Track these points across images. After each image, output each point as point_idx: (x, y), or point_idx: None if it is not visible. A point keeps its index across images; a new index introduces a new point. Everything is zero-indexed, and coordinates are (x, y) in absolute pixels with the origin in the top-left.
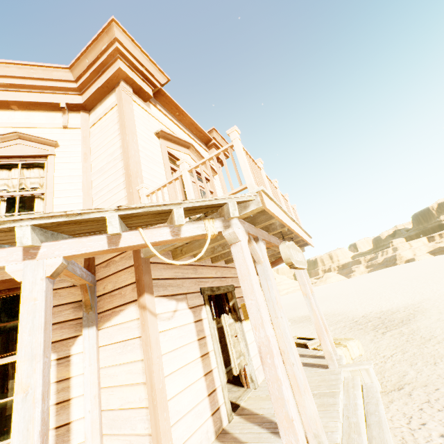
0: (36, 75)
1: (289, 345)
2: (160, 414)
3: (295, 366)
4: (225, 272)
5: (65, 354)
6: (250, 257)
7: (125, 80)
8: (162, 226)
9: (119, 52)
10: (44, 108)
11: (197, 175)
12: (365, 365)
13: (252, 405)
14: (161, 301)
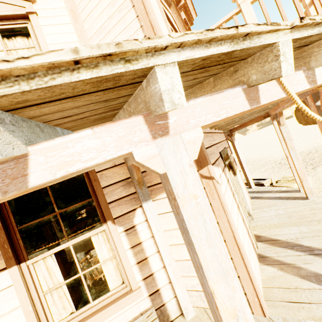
0: None
1: None
2: (247, 263)
3: None
4: (220, 137)
5: (130, 226)
6: None
7: None
8: (295, 70)
9: None
10: None
11: None
12: None
13: (264, 233)
14: (214, 169)
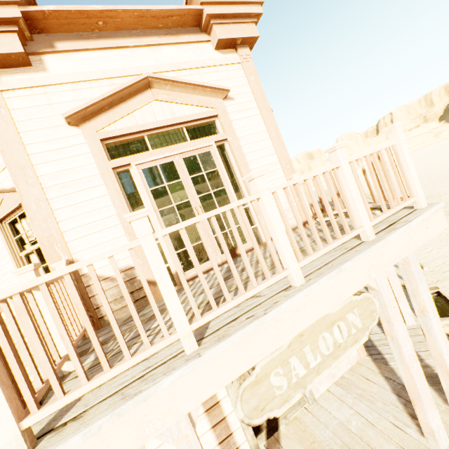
0: None
1: None
2: None
3: None
4: None
5: None
6: None
7: None
8: None
9: None
10: None
11: (186, 126)
12: None
13: (287, 441)
14: None
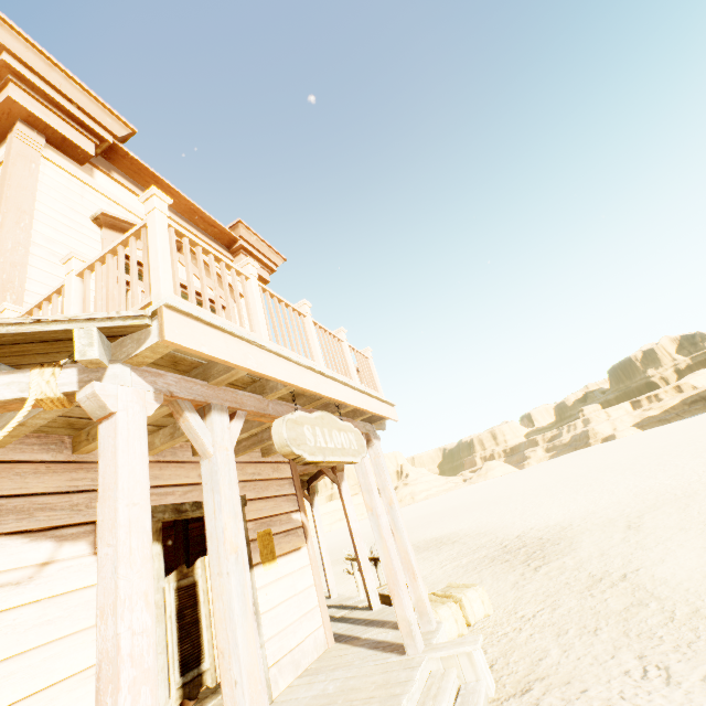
0: None
1: (234, 638)
2: None
3: (238, 688)
4: None
5: None
6: (138, 447)
7: (27, 120)
8: None
9: (11, 70)
10: None
11: (196, 298)
12: (467, 645)
13: None
14: (2, 545)
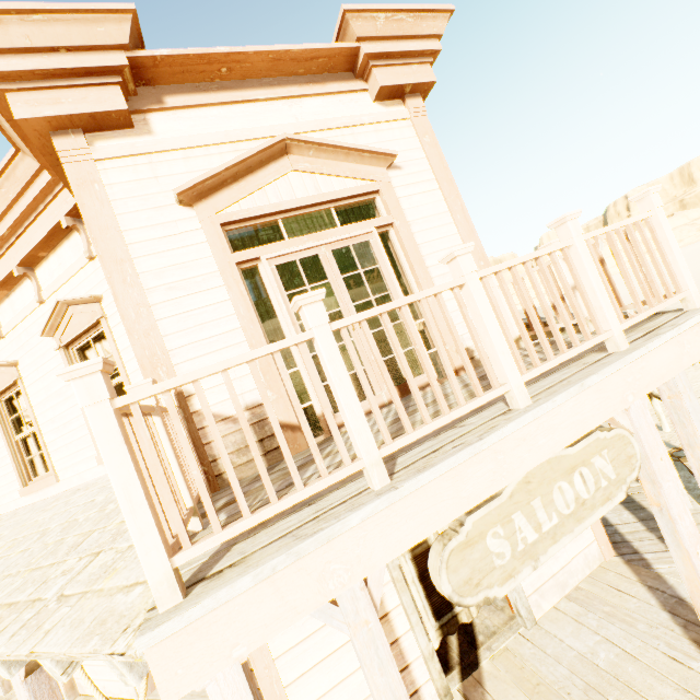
0: (12, 195)
1: None
2: None
3: None
4: None
5: None
6: None
7: (55, 128)
8: None
9: None
10: (61, 235)
11: (335, 206)
12: None
13: (495, 683)
14: None
